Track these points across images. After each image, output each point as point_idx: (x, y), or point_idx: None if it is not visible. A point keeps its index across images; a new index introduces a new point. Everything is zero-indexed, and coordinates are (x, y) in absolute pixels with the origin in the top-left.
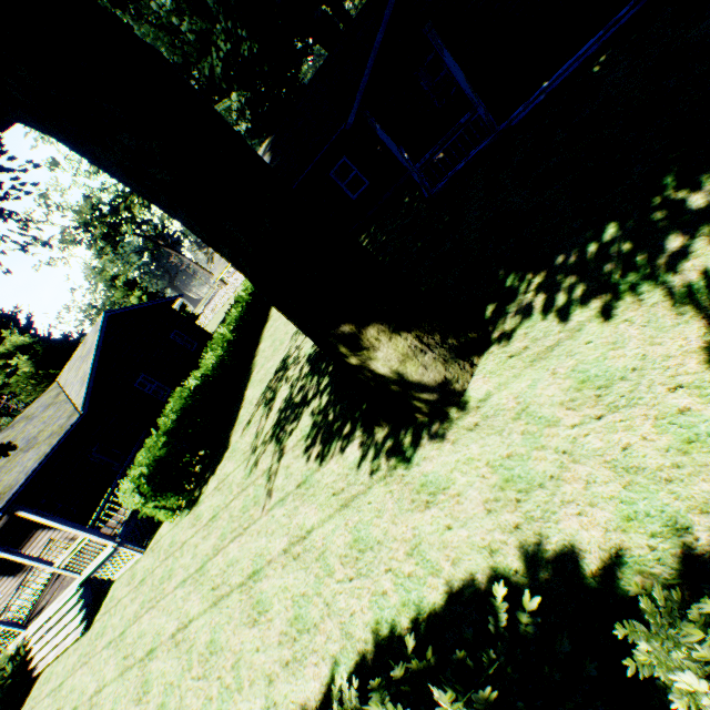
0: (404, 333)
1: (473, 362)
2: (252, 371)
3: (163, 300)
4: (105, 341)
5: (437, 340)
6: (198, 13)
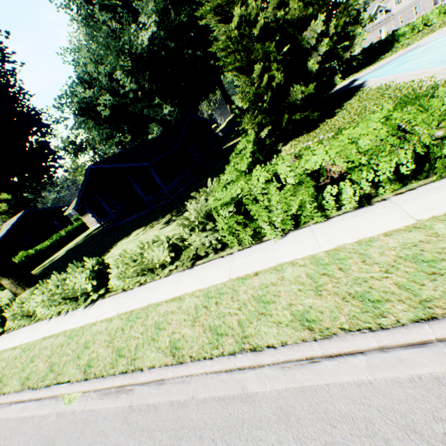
0: (9, 280)
1: (26, 289)
2: (58, 252)
3: (57, 207)
4: (20, 221)
5: (18, 283)
6: (96, 122)
